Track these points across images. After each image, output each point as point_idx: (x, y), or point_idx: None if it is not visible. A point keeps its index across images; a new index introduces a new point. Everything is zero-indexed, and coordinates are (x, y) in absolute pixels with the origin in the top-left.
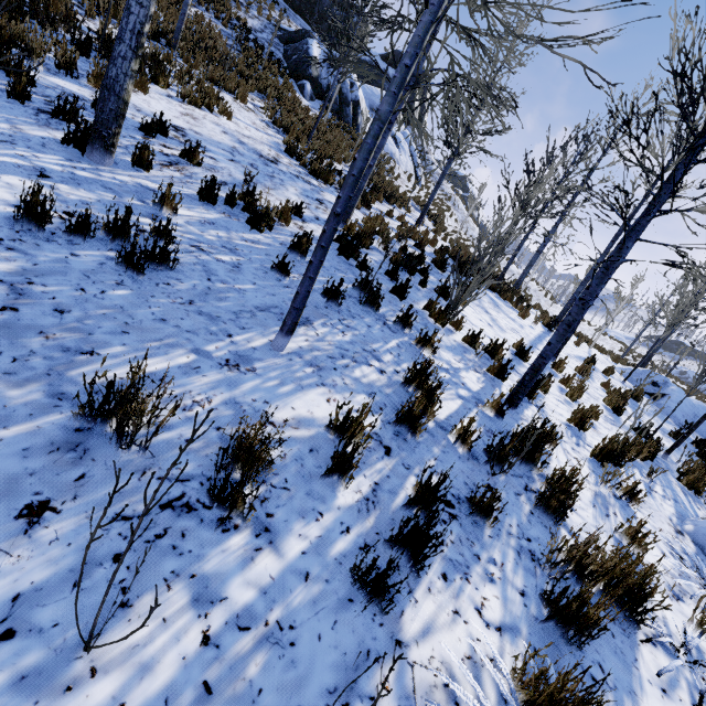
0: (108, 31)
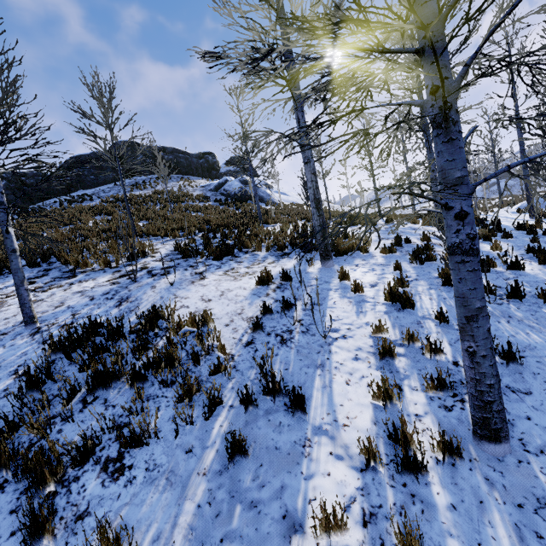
0: (286, 230)
